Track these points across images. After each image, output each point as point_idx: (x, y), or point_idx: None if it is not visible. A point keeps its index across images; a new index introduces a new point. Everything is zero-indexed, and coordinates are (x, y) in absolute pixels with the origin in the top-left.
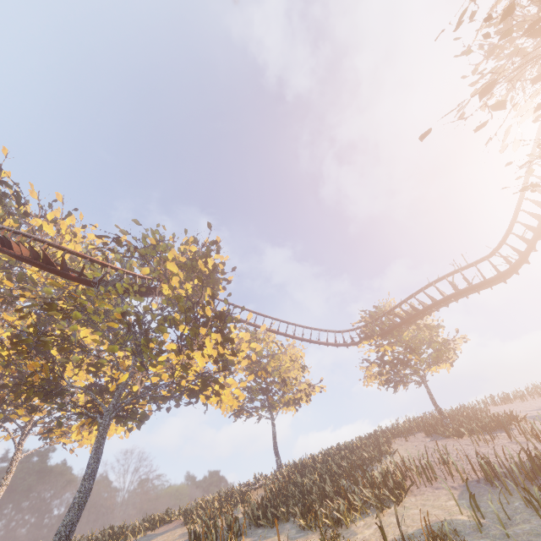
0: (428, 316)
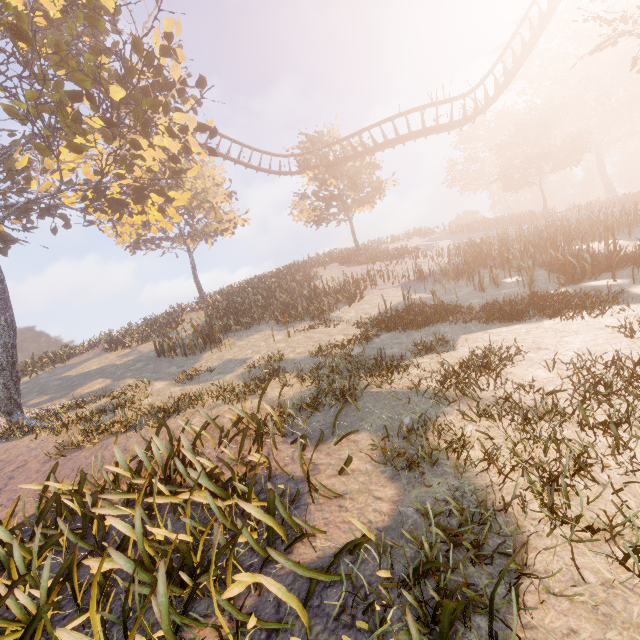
0: (369, 155)
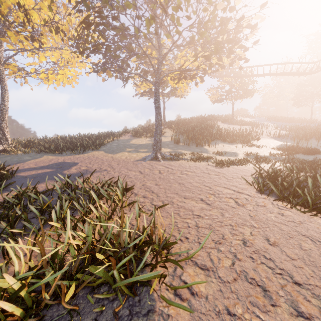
0: None
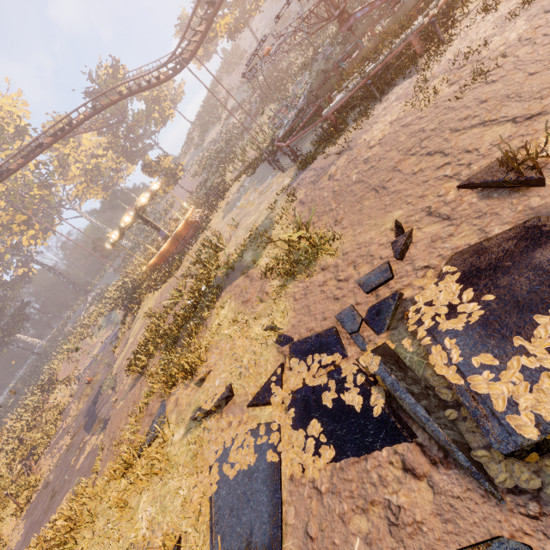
0: None
